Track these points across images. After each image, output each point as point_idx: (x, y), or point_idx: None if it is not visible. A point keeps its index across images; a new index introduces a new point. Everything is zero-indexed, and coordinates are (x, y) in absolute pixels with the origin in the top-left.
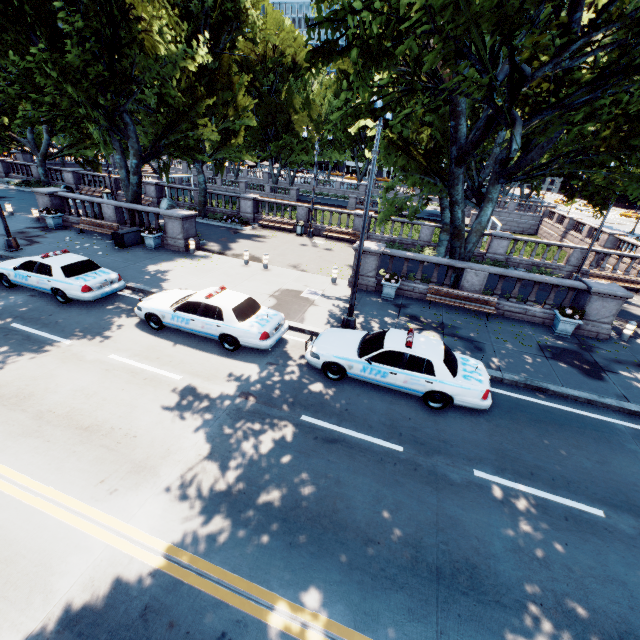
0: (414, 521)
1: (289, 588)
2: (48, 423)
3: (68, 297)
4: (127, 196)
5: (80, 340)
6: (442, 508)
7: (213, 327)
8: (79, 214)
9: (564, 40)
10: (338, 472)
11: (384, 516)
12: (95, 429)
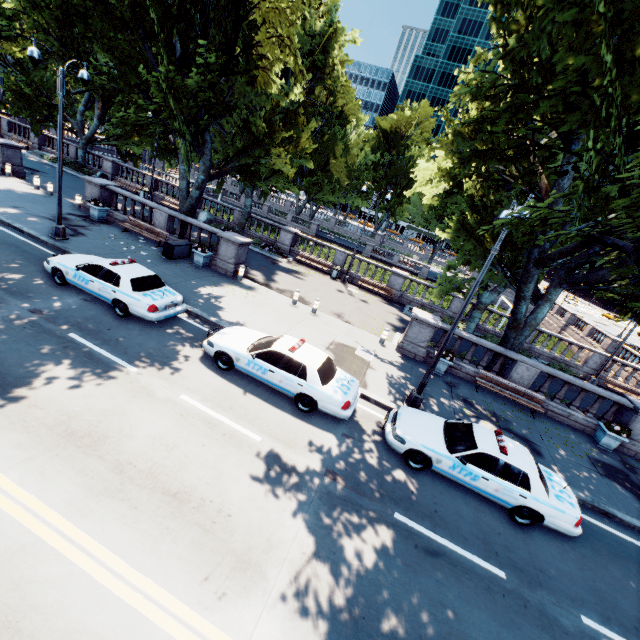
0: None
1: None
2: (131, 480)
3: (129, 312)
4: (181, 206)
5: (146, 369)
6: None
7: (293, 384)
8: (125, 212)
9: None
10: (451, 599)
11: None
12: (184, 498)
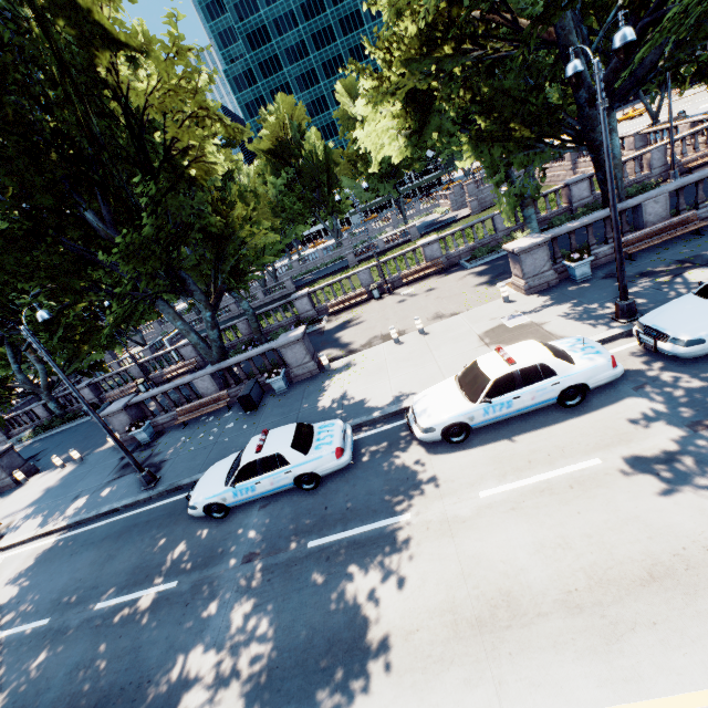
0: None
1: None
2: (601, 606)
3: (318, 477)
4: (209, 358)
5: (413, 505)
6: None
7: (547, 390)
8: (164, 410)
9: None
10: None
11: None
12: (662, 570)
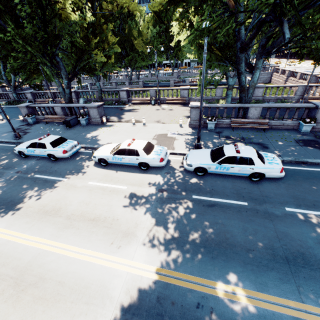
0: (266, 237)
1: (220, 278)
2: (74, 220)
3: (56, 157)
4: (65, 100)
5: (71, 177)
6: (277, 229)
7: (134, 160)
8: (43, 114)
9: None
10: (221, 220)
11: (251, 237)
12: (97, 219)
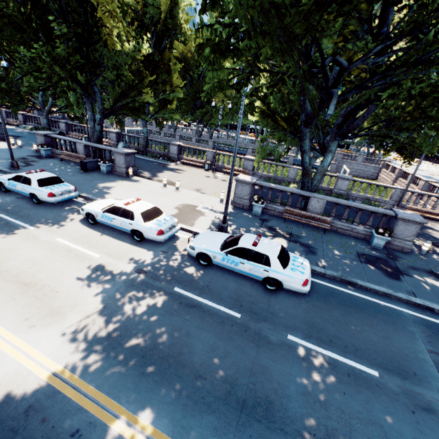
0: (235, 366)
1: (133, 403)
2: (3, 278)
3: (40, 200)
4: (93, 138)
5: (40, 227)
6: (258, 359)
7: (127, 224)
8: (62, 149)
9: (374, 45)
10: (190, 327)
11: (214, 360)
12: (32, 285)
